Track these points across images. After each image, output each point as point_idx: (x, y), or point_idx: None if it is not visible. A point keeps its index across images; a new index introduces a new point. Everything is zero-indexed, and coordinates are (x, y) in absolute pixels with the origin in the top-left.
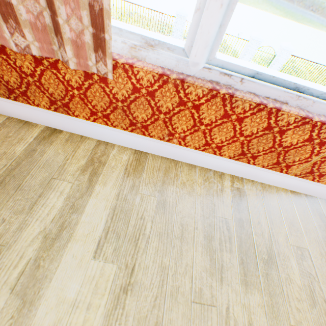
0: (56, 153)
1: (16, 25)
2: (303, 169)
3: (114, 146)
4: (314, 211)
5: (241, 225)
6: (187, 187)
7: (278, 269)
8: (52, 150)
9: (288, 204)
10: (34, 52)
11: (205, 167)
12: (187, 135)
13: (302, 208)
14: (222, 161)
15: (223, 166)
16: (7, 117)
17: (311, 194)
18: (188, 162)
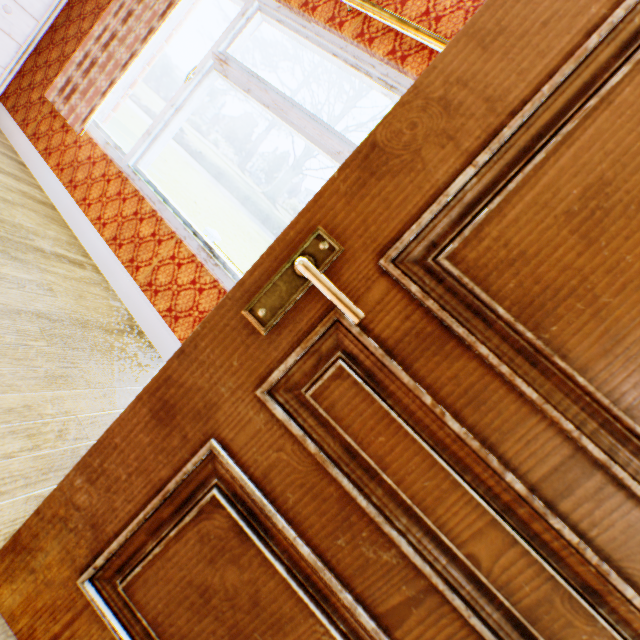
0: (3, 159)
1: (67, 103)
2: (147, 276)
3: (45, 194)
4: (124, 328)
5: (37, 250)
6: (47, 226)
7: (7, 260)
8: (4, 158)
9: (108, 304)
10: (63, 114)
11: (85, 248)
12: (94, 204)
13: (117, 317)
14: (100, 243)
15: (98, 251)
16: (12, 146)
17: (146, 331)
18: (78, 236)
